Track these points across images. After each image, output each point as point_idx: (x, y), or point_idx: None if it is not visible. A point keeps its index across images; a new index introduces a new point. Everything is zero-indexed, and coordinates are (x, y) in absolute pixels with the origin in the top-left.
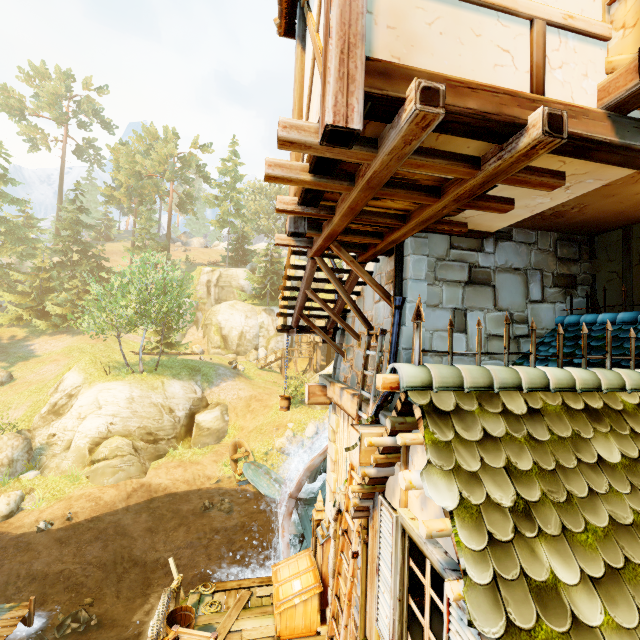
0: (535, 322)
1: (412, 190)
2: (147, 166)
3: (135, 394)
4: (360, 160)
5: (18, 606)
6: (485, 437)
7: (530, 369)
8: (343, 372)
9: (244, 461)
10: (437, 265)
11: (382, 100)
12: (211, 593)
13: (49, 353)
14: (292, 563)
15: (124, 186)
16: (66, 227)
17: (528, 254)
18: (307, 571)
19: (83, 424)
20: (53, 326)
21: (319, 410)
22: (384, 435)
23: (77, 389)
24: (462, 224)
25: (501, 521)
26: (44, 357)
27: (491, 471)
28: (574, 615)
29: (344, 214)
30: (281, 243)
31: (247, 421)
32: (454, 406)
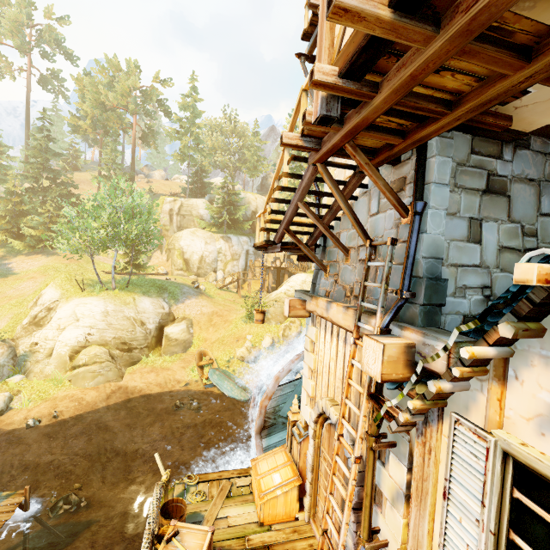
0: (543, 236)
1: (502, 48)
2: (111, 98)
3: (109, 308)
4: None
5: (14, 494)
6: None
7: None
8: (324, 287)
9: (209, 367)
10: (457, 170)
11: None
12: (195, 484)
13: (26, 271)
14: (270, 458)
15: (89, 117)
16: (35, 154)
17: (543, 165)
18: (285, 465)
19: (63, 334)
20: (28, 247)
21: (274, 325)
22: (479, 345)
23: (55, 303)
24: (507, 117)
25: None
26: (22, 275)
27: None
28: None
29: (396, 88)
30: (289, 142)
31: (210, 333)
32: None
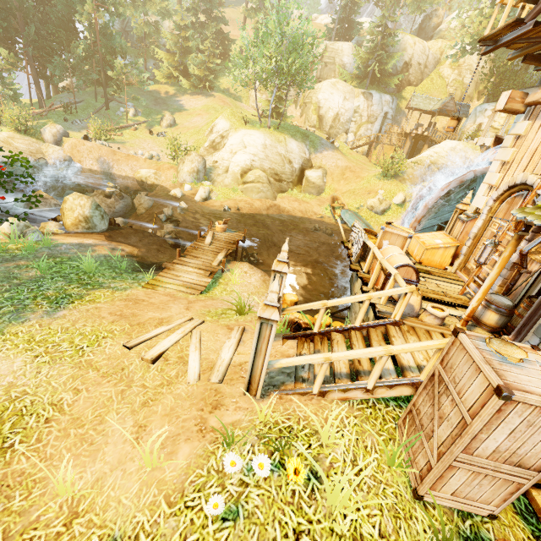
0: None
1: None
2: None
3: (267, 142)
4: None
5: (238, 232)
6: None
7: None
8: None
9: (341, 209)
10: None
11: None
12: None
13: (193, 109)
14: (429, 235)
15: None
16: None
17: None
18: (444, 238)
19: (235, 157)
20: (192, 86)
21: (409, 185)
22: None
23: (226, 132)
24: None
25: None
26: (191, 111)
27: None
28: None
29: None
30: None
31: (340, 186)
32: None
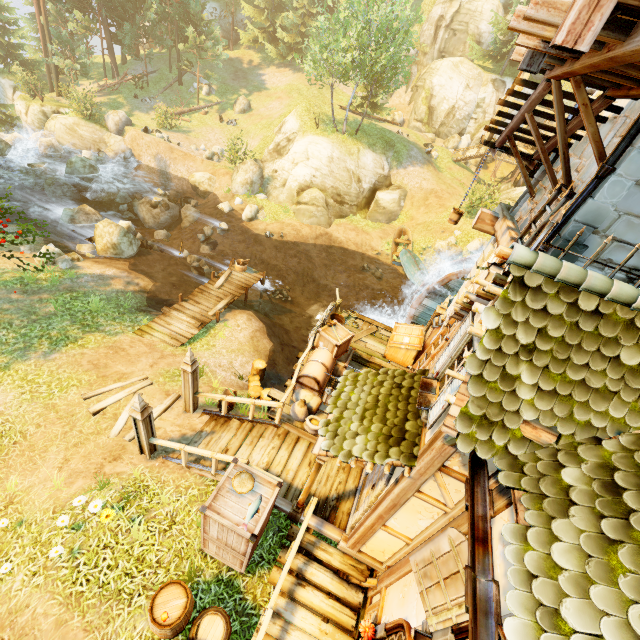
0: None
1: None
2: None
3: (335, 155)
4: (606, 41)
5: (258, 273)
6: (542, 310)
7: (628, 288)
8: (521, 211)
9: (403, 247)
10: None
11: (636, 10)
12: (355, 317)
13: (275, 88)
14: (409, 328)
15: None
16: None
17: None
18: (416, 337)
19: (295, 169)
20: (280, 56)
21: None
22: (490, 281)
23: (294, 135)
24: None
25: (512, 346)
26: (271, 92)
27: (528, 326)
28: (515, 390)
29: (586, 66)
30: (517, 60)
31: (419, 213)
32: (537, 285)
